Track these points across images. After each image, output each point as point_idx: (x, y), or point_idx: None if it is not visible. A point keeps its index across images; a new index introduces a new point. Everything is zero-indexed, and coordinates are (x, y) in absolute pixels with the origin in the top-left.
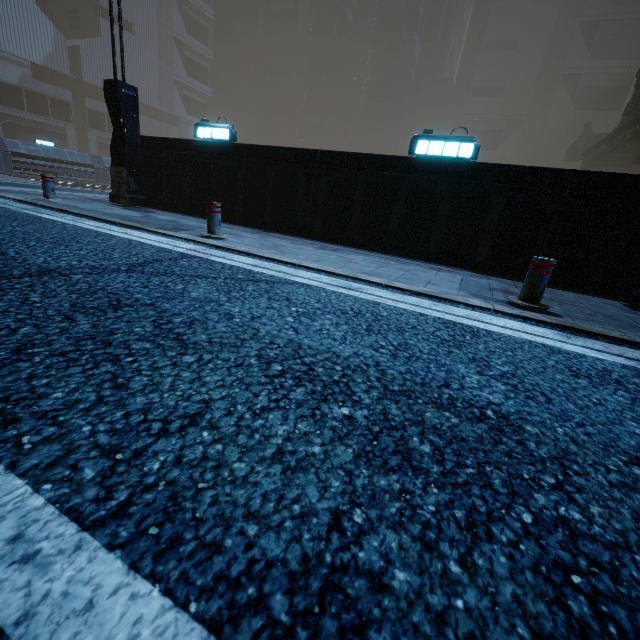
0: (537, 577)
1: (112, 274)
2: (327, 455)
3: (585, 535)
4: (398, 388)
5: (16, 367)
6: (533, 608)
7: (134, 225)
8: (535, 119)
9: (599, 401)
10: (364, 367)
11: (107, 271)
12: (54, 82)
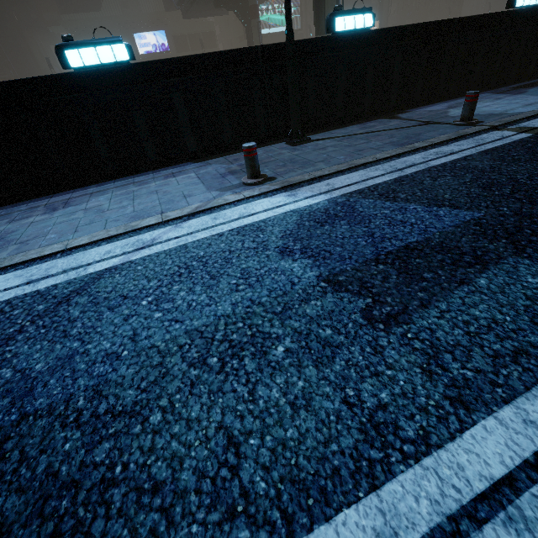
0: (404, 347)
1: None
2: (308, 381)
3: (396, 315)
4: (280, 308)
5: None
6: (412, 359)
7: None
8: None
9: (342, 236)
10: (250, 310)
11: None
12: None
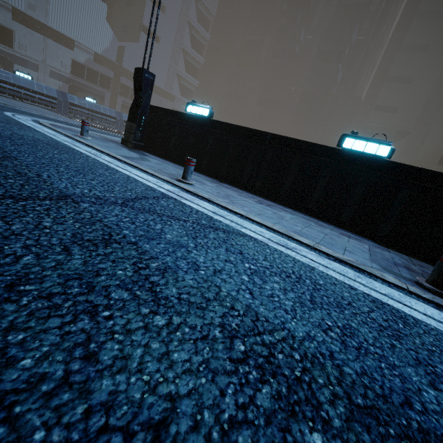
0: None
1: (110, 206)
2: None
3: None
4: (362, 401)
5: (1, 310)
6: None
7: (133, 164)
8: (419, 132)
9: None
10: (321, 358)
11: (107, 202)
12: (105, 65)
